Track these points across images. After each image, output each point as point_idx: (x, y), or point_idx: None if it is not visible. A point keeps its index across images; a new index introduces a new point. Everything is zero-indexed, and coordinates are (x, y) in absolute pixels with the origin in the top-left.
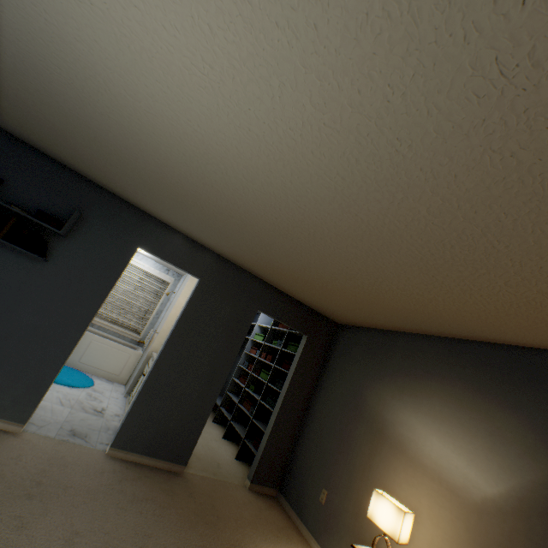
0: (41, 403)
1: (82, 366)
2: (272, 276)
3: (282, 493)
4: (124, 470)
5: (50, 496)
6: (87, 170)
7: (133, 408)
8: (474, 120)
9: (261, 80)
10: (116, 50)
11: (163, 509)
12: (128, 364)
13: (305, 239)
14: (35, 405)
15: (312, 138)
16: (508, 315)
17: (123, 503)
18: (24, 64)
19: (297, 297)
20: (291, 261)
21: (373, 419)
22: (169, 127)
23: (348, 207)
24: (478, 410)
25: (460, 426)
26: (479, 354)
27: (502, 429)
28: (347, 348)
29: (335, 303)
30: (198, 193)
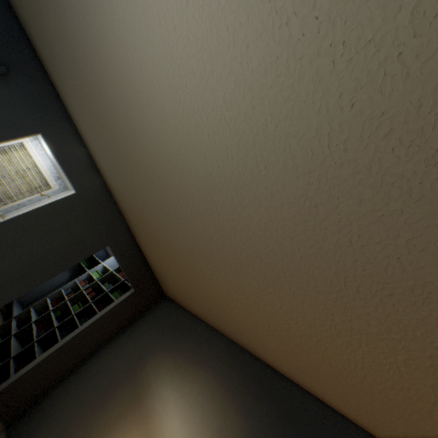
0: None
1: None
2: (138, 225)
3: (8, 431)
4: None
5: None
6: (42, 49)
7: None
8: (305, 169)
9: (201, 61)
10: None
11: None
12: None
13: (174, 204)
14: None
15: (213, 124)
16: (274, 335)
17: None
18: None
19: (147, 255)
20: (157, 219)
21: (141, 384)
22: (124, 54)
23: (213, 193)
24: (221, 406)
25: (201, 416)
26: (245, 361)
27: (229, 429)
28: (159, 316)
29: (171, 273)
30: (118, 122)
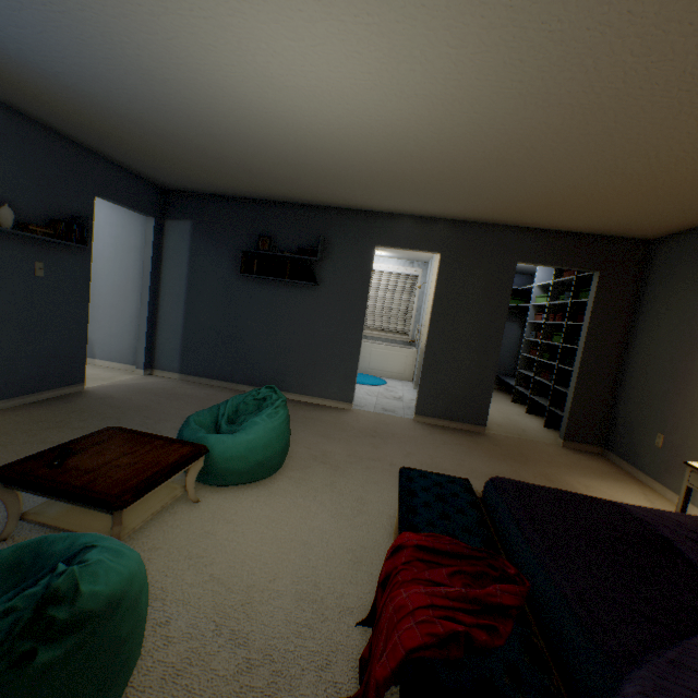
0: (355, 395)
1: (372, 372)
2: (520, 216)
3: (608, 449)
4: (431, 429)
5: (385, 437)
6: (314, 199)
7: (420, 383)
8: None
9: (406, 59)
10: (308, 104)
11: (471, 450)
12: (407, 363)
13: (525, 157)
14: (352, 390)
15: (468, 70)
16: None
17: (436, 444)
18: (259, 147)
19: (567, 228)
20: (528, 188)
21: None
22: (358, 130)
23: (545, 103)
24: None
25: None
26: None
27: None
28: (668, 268)
29: (620, 213)
30: (403, 170)
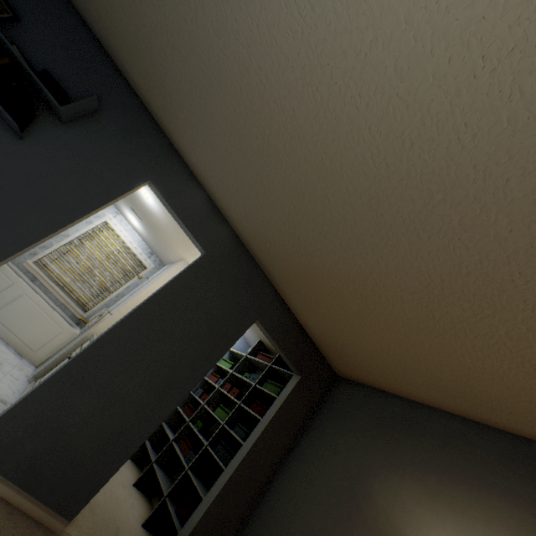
0: None
1: None
2: (294, 281)
3: None
4: None
5: None
6: (133, 62)
7: (33, 393)
8: None
9: None
10: None
11: None
12: (54, 340)
13: (408, 215)
14: None
15: None
16: None
17: None
18: None
19: (306, 322)
20: (346, 258)
21: (382, 528)
22: None
23: None
24: None
25: None
26: None
27: None
28: (346, 409)
29: (360, 342)
30: (280, 108)
